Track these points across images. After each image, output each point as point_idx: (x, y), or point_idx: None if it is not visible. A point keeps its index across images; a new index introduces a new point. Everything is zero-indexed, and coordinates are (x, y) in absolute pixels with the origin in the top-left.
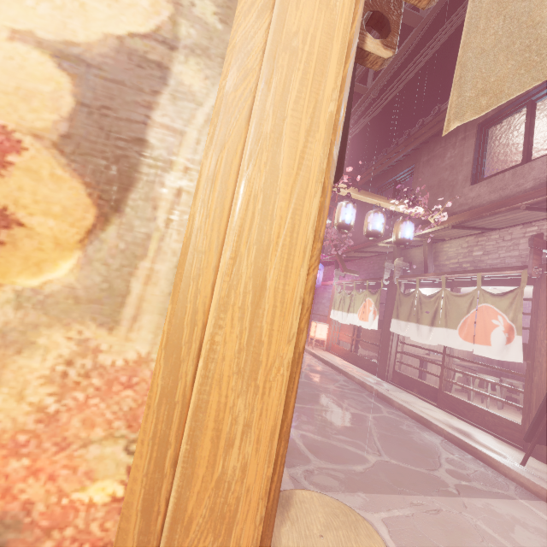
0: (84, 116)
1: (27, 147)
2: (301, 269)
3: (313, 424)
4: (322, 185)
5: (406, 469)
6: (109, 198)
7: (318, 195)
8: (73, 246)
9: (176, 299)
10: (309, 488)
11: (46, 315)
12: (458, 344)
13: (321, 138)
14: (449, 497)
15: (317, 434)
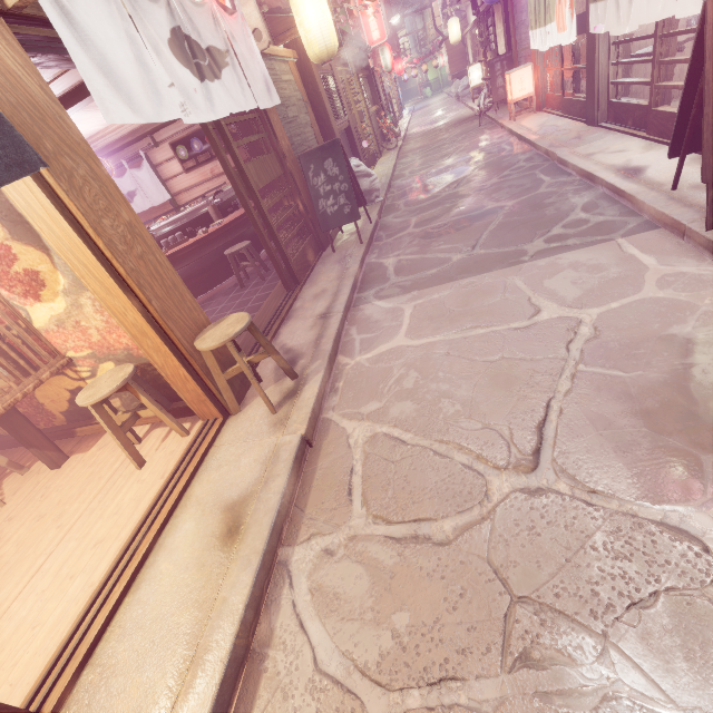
0: (4, 221)
1: (11, 245)
2: (87, 251)
3: (420, 245)
4: (58, 212)
5: (488, 255)
6: (42, 247)
7: (61, 217)
8: (55, 270)
9: (80, 278)
10: (372, 301)
11: (75, 295)
12: (659, 9)
13: (37, 191)
14: (511, 267)
15: (416, 254)
